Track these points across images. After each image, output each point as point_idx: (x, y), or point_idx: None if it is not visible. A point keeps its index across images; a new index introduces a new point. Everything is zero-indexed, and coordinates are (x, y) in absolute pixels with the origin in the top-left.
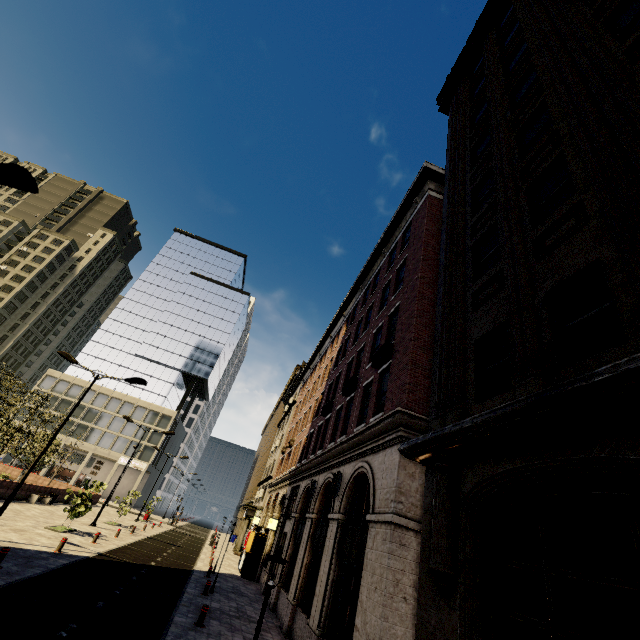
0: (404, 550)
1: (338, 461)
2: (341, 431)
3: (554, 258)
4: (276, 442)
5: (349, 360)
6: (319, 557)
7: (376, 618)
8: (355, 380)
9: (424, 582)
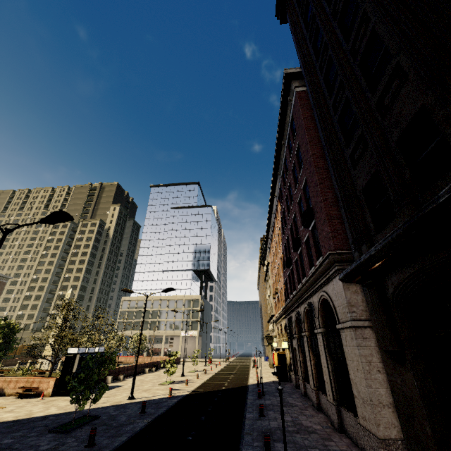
0: (367, 341)
1: (307, 295)
2: (302, 275)
3: (393, 113)
4: (267, 292)
5: (289, 226)
6: (319, 358)
7: (364, 387)
8: (298, 239)
9: (385, 358)
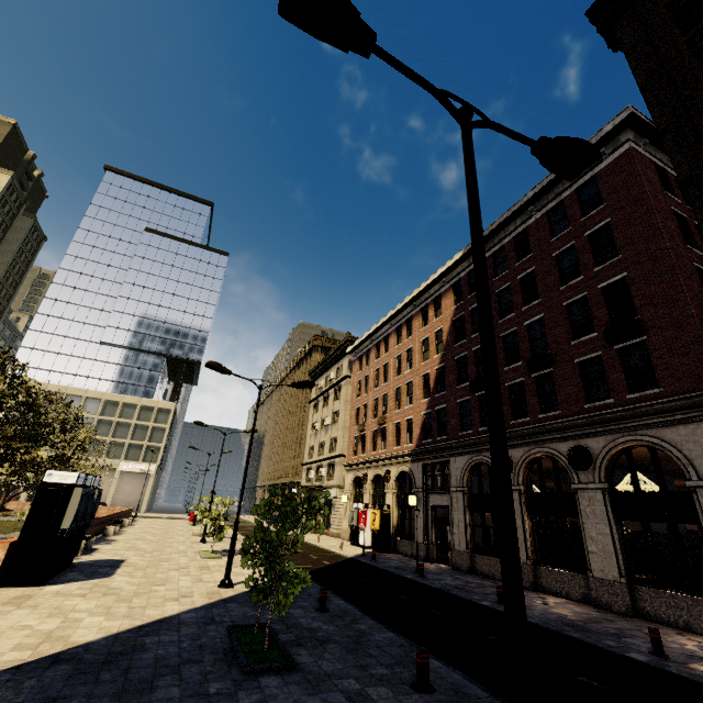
0: None
1: (560, 436)
2: (539, 407)
3: None
4: (327, 420)
5: (505, 333)
6: (562, 522)
7: None
8: (550, 356)
9: None
